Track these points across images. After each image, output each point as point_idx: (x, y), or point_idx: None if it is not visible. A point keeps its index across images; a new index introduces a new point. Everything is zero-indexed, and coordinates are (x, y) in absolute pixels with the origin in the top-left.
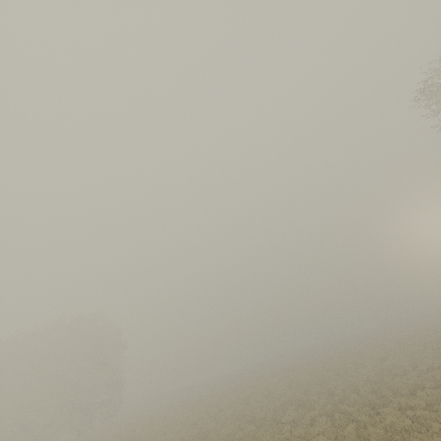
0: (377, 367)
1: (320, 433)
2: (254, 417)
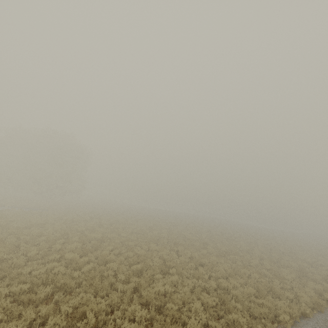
0: (198, 257)
1: (27, 273)
2: (66, 234)
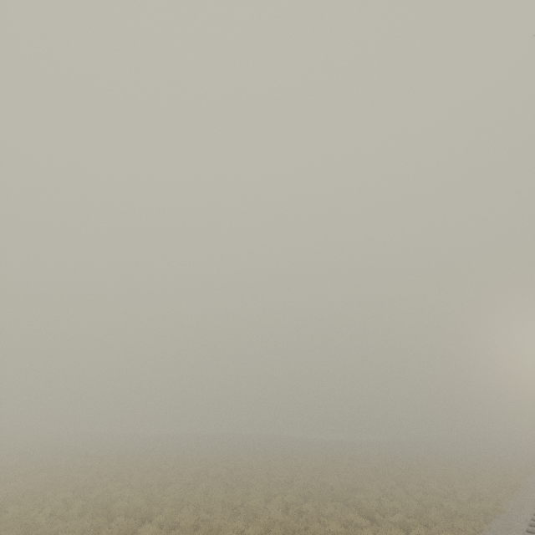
0: None
1: None
2: None
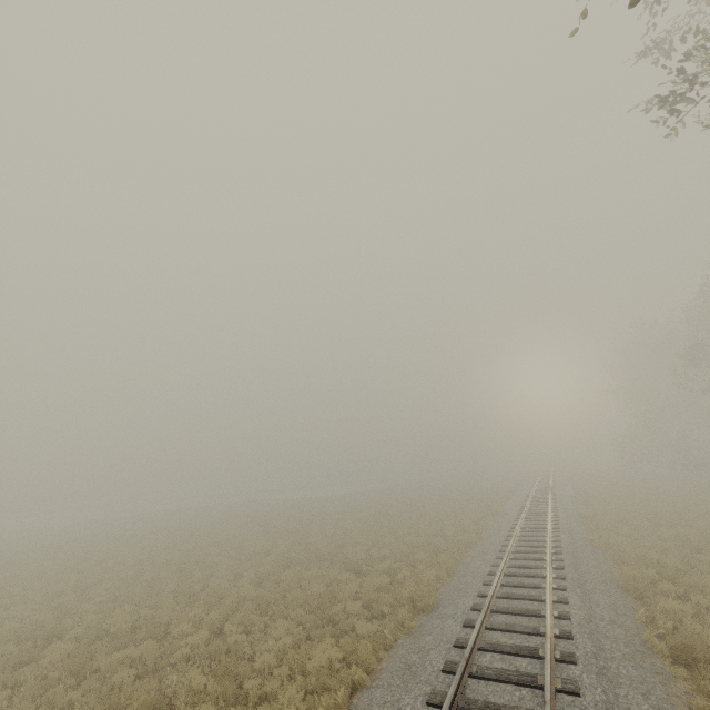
0: None
1: None
2: None
